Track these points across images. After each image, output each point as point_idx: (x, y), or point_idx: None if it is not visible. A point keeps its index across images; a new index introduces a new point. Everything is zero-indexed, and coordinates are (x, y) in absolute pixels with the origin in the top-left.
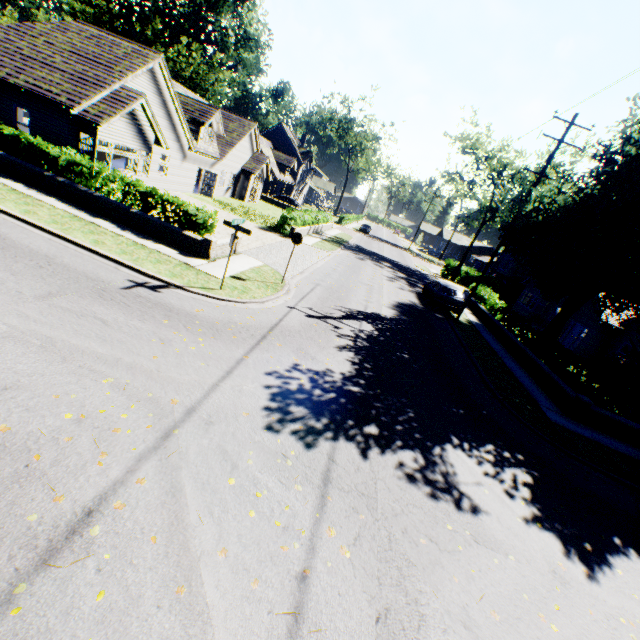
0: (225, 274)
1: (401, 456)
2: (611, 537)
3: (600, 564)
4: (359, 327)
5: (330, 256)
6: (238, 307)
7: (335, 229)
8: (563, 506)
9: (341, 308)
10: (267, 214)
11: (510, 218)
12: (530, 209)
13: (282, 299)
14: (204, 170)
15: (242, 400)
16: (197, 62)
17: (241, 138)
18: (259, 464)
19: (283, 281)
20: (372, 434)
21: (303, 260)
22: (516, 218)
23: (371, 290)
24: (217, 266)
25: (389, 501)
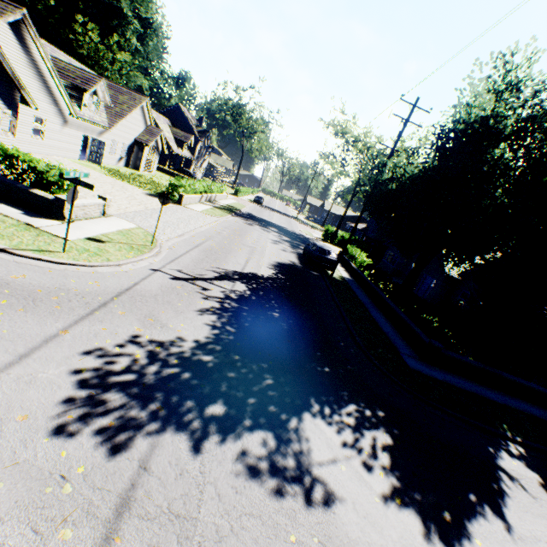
0: (67, 234)
1: (247, 440)
2: (468, 495)
3: (460, 538)
4: (231, 287)
5: (218, 221)
6: (82, 271)
7: (230, 199)
8: (422, 467)
9: (216, 269)
10: (161, 183)
11: (370, 185)
12: (386, 178)
13: (147, 261)
14: (91, 137)
15: (26, 395)
16: (94, 41)
17: (131, 110)
18: (6, 505)
19: (155, 243)
20: (215, 416)
21: (187, 224)
22: (375, 185)
23: (253, 251)
24: (73, 227)
25: (215, 518)
